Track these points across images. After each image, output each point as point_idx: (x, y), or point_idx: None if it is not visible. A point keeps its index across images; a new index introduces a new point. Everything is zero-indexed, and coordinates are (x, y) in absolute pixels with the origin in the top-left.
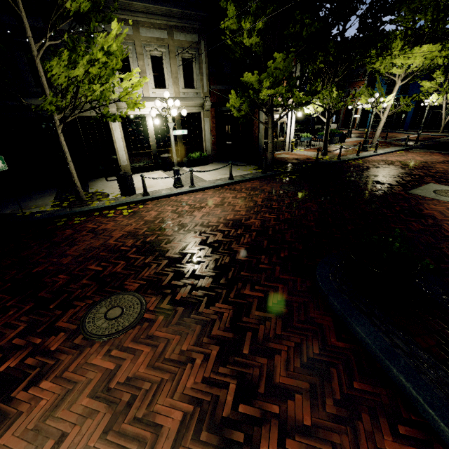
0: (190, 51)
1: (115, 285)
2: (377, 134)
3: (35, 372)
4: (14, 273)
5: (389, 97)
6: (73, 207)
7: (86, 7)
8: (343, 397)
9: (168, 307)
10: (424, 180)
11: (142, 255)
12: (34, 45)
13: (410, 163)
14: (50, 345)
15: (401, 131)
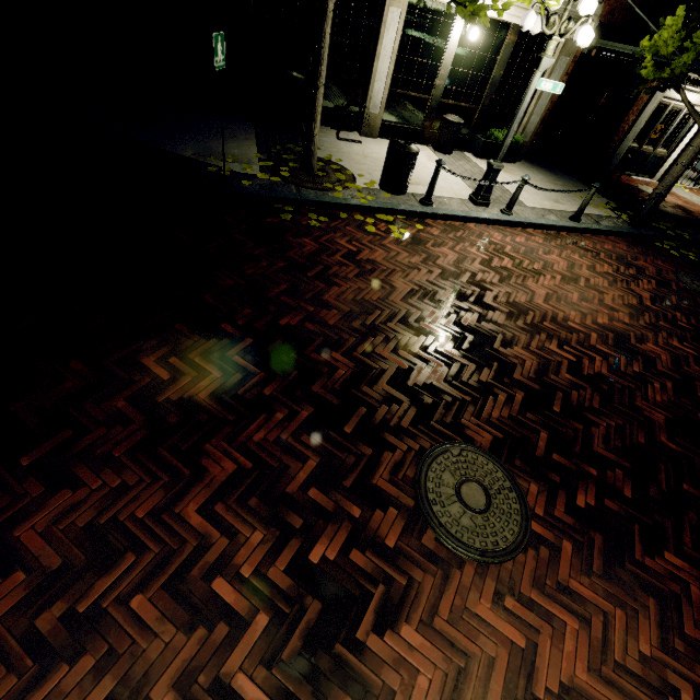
0: None
1: (446, 421)
2: None
3: (379, 593)
4: (249, 315)
5: None
6: (301, 185)
7: None
8: None
9: (570, 522)
10: None
11: (467, 357)
12: None
13: None
14: (380, 531)
15: None
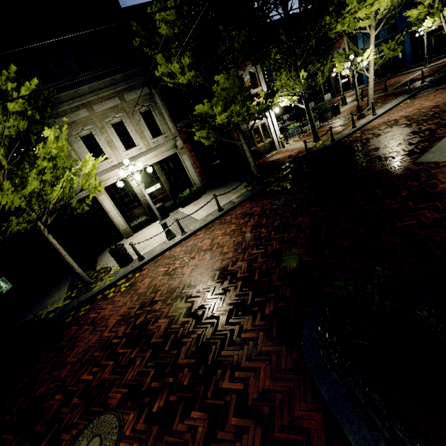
0: (145, 104)
1: (100, 401)
2: (370, 94)
3: None
4: (22, 401)
5: (366, 54)
6: (79, 295)
7: (25, 125)
8: None
9: (143, 428)
10: (437, 135)
11: (129, 346)
12: None
13: (417, 114)
14: None
15: (404, 72)
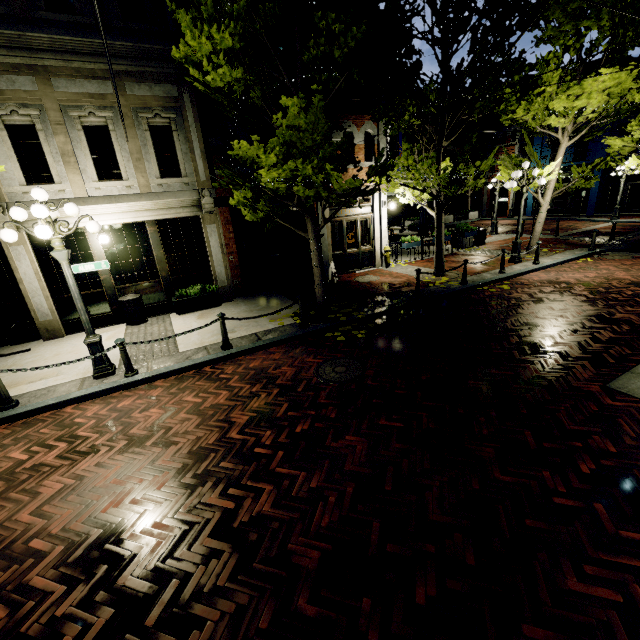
0: (164, 113)
1: None
2: (536, 230)
3: None
4: None
5: (548, 168)
6: None
7: None
8: None
9: None
10: None
11: None
12: None
13: (604, 286)
14: None
15: (583, 217)
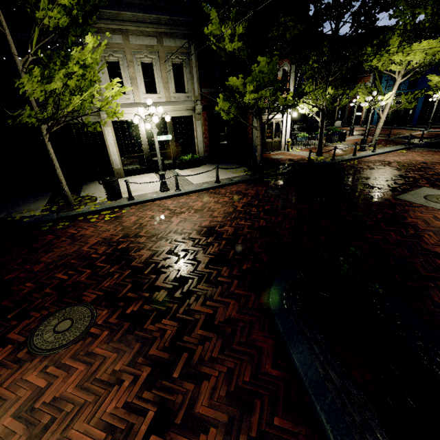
0: (180, 56)
1: (74, 296)
2: (376, 133)
3: None
4: None
5: (387, 95)
6: (60, 211)
7: (65, 22)
8: (259, 434)
9: (115, 322)
10: (418, 184)
11: (109, 263)
12: (19, 61)
13: (408, 163)
14: None
15: (408, 127)
